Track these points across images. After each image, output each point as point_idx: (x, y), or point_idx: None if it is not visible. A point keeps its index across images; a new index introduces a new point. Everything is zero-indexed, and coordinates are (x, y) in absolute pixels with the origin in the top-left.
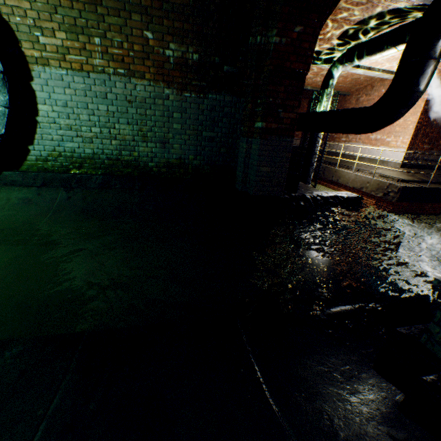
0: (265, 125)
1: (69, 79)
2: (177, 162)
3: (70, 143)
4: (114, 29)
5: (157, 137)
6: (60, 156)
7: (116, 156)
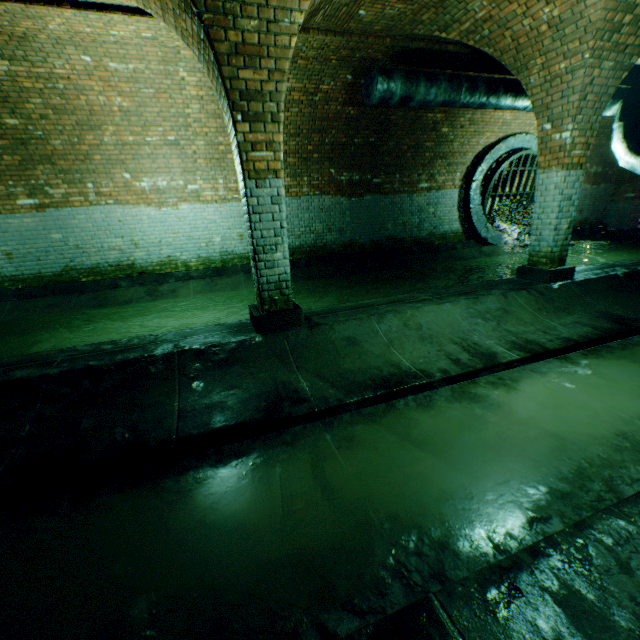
0: (634, 195)
1: None
2: (583, 220)
3: None
4: None
5: (578, 209)
6: None
7: None
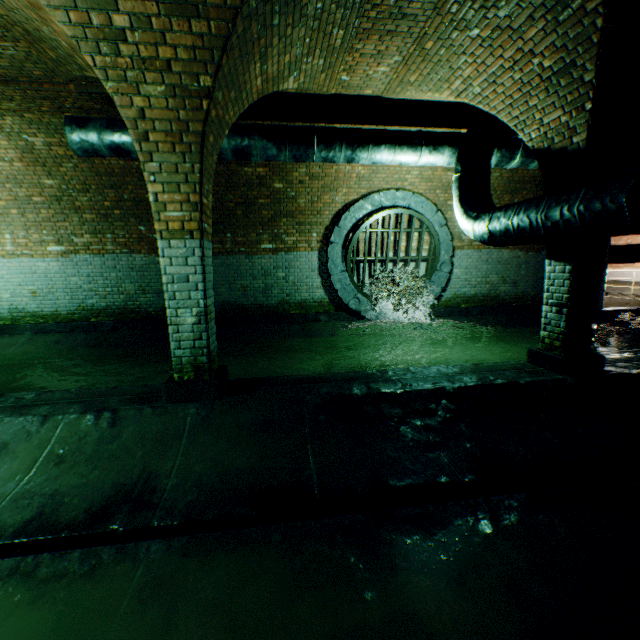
0: None
1: (470, 254)
2: (520, 294)
3: (463, 289)
4: None
5: (510, 280)
6: (457, 297)
7: (486, 294)
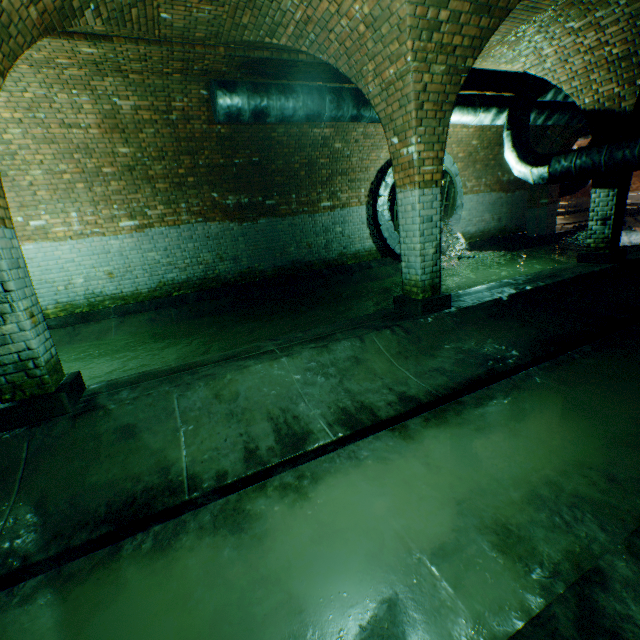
0: (548, 201)
1: (471, 199)
2: (503, 228)
3: (468, 228)
4: (489, 175)
5: (497, 217)
6: (464, 235)
7: (482, 231)
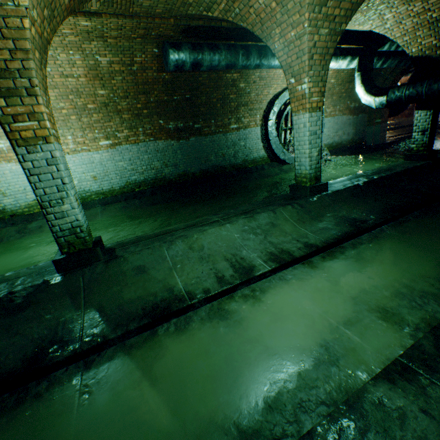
0: (381, 120)
1: (330, 120)
2: (350, 140)
3: (327, 140)
4: (341, 103)
5: (346, 133)
6: (325, 145)
7: (337, 142)
